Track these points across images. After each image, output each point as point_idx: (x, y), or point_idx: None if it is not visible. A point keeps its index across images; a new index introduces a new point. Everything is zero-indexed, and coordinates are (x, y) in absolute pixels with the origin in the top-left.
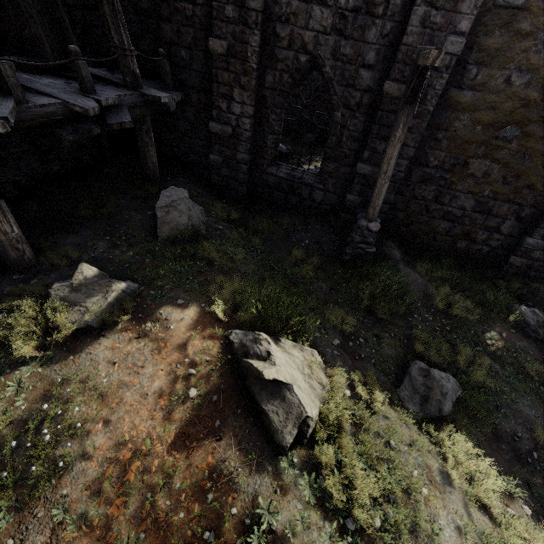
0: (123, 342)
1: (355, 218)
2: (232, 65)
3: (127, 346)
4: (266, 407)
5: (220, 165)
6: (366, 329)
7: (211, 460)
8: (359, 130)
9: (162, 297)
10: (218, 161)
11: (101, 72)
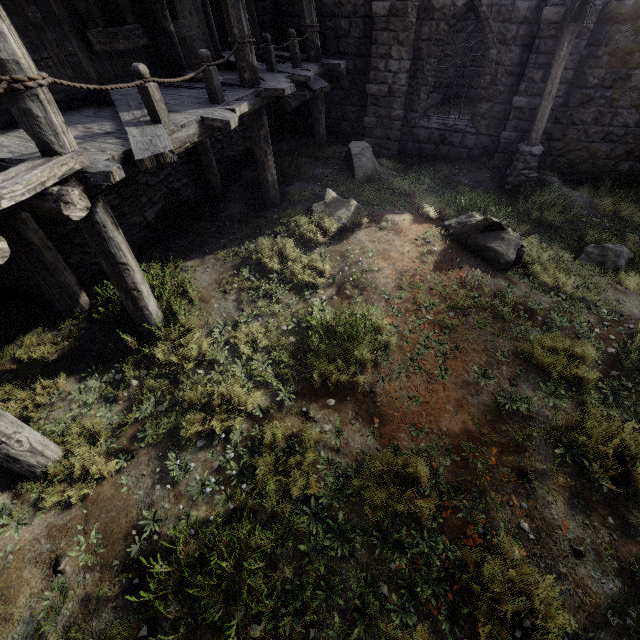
0: (372, 233)
1: (510, 155)
2: (392, 24)
3: (376, 234)
4: (491, 245)
5: (374, 126)
6: (539, 233)
7: (461, 274)
8: (515, 64)
9: (384, 209)
10: (373, 123)
11: (283, 53)
